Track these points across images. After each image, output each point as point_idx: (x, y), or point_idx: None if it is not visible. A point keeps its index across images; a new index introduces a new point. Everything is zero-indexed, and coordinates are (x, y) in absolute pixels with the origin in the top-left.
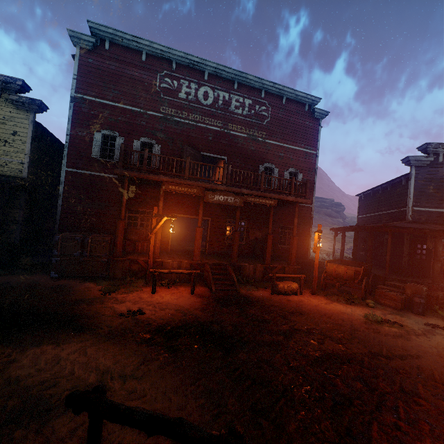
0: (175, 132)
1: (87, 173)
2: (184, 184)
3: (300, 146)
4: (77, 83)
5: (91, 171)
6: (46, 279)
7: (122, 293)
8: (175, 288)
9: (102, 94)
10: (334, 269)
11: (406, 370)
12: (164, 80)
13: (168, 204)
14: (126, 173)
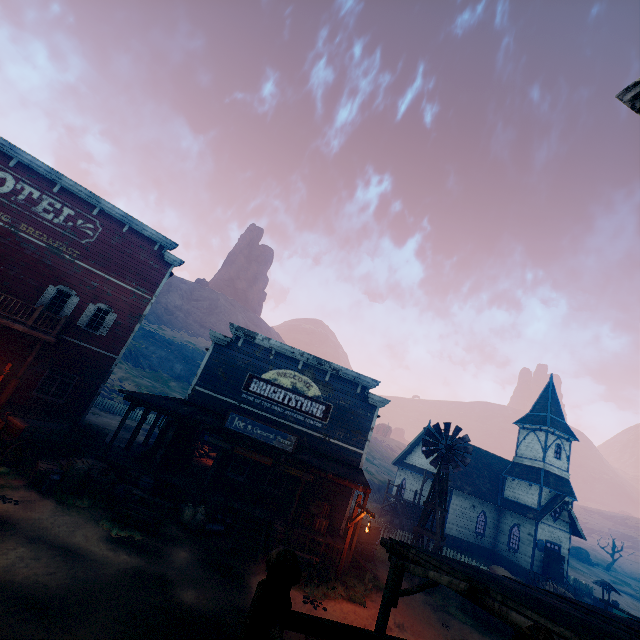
0: None
1: None
2: None
3: (130, 283)
4: None
5: None
6: None
7: None
8: None
9: None
10: None
11: None
12: None
13: None
14: None
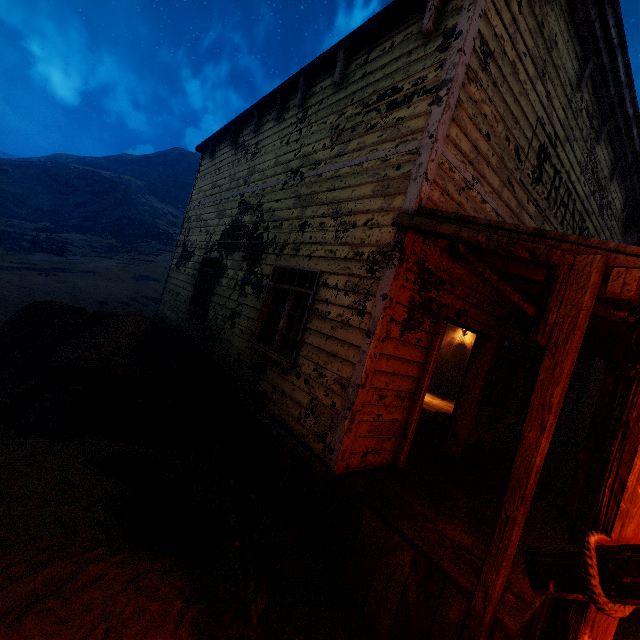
0: None
1: None
2: None
3: None
4: None
5: None
6: None
7: None
8: None
9: None
10: None
11: None
12: None
13: None
14: None
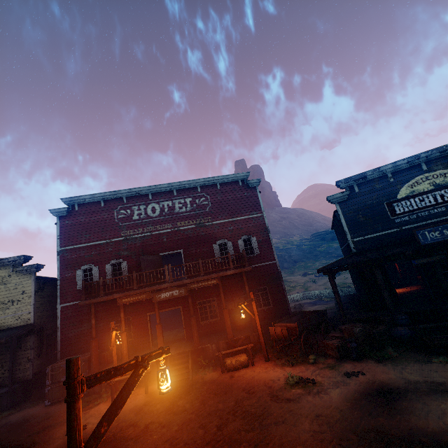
0: (136, 246)
1: (75, 303)
2: (134, 294)
3: (245, 214)
4: (60, 241)
5: (78, 301)
6: (41, 409)
7: (88, 408)
8: (137, 391)
9: (78, 241)
10: (274, 331)
11: (251, 441)
12: (120, 212)
13: (143, 306)
14: (88, 302)
